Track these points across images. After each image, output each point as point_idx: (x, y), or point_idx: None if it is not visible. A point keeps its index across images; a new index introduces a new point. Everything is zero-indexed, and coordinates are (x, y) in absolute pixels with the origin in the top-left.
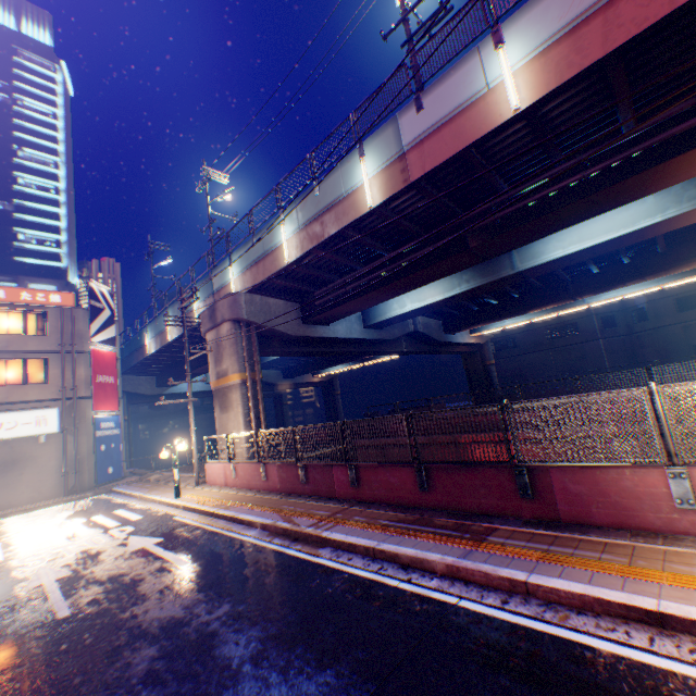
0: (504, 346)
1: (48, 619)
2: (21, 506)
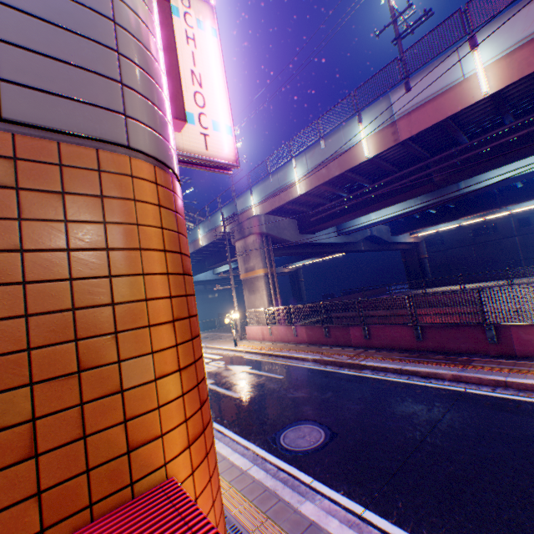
0: (432, 243)
1: (231, 397)
2: None
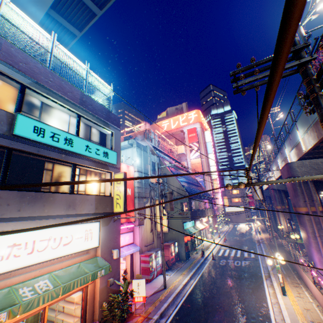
0: None
1: (236, 229)
2: (240, 221)
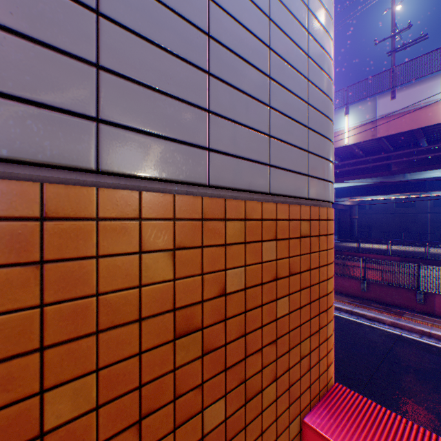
0: (362, 207)
1: None
2: None
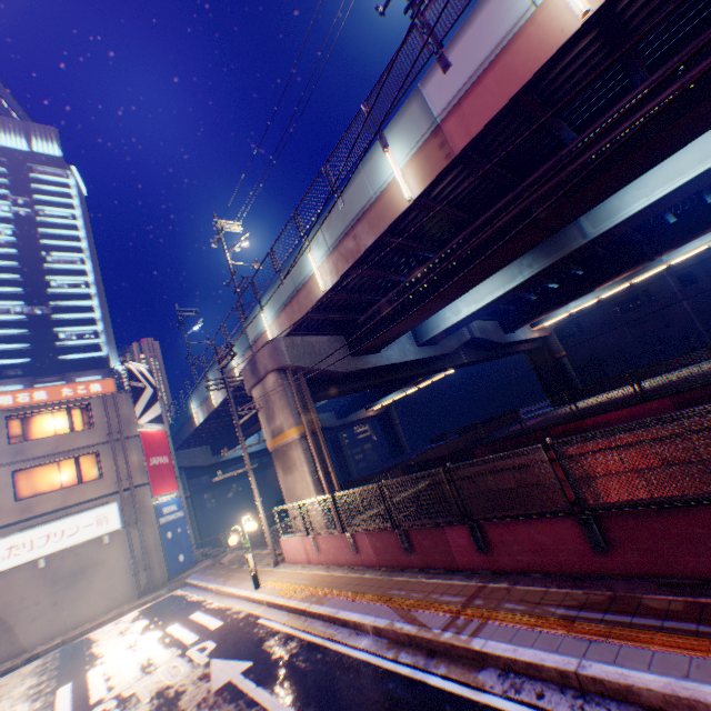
0: (567, 333)
1: None
2: (96, 618)
